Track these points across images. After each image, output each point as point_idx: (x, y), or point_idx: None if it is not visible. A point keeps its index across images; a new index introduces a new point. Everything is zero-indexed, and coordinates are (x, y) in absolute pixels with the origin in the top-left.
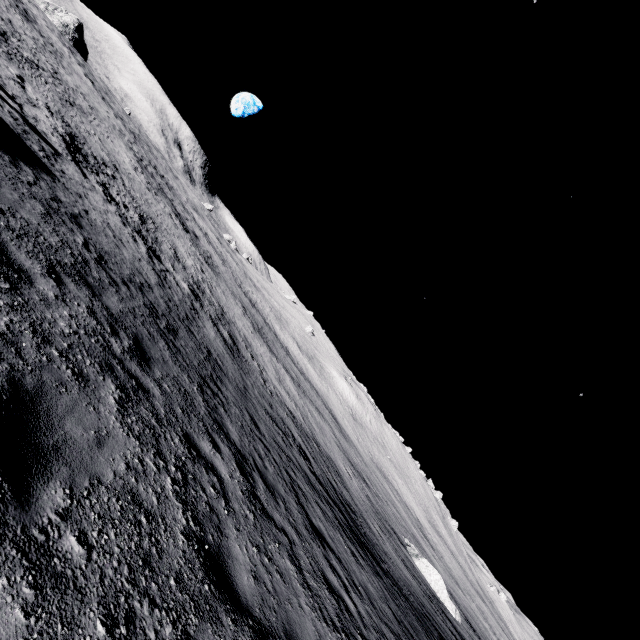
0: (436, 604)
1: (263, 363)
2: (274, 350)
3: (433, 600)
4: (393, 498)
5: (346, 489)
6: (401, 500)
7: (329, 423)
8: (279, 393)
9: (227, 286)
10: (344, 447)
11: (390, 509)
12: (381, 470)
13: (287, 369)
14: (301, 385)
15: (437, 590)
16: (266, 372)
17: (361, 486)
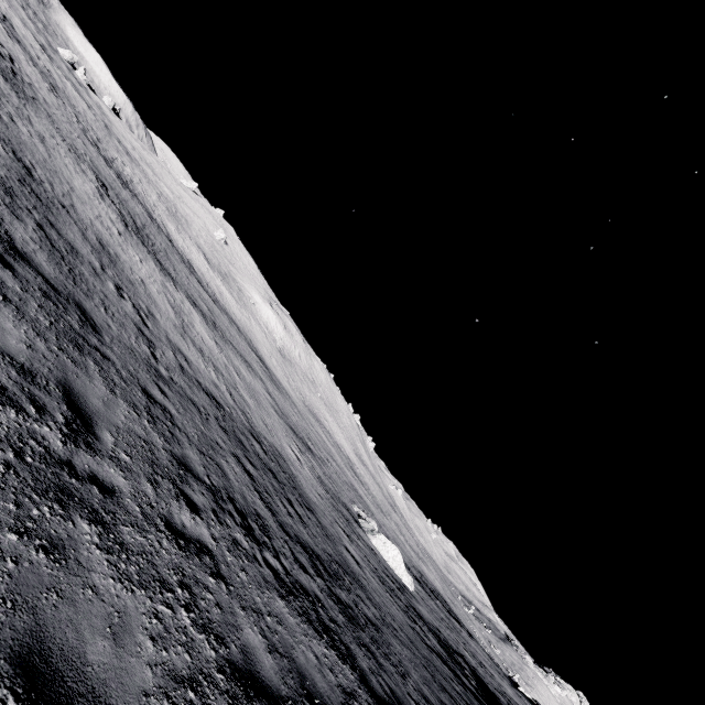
0: (411, 610)
1: (147, 299)
2: (169, 267)
3: (408, 607)
4: (328, 444)
5: (309, 509)
6: (334, 442)
7: (260, 375)
8: (185, 361)
9: (57, 131)
10: (281, 406)
11: (333, 468)
12: (314, 413)
13: (194, 300)
14: (217, 324)
15: (395, 567)
16: (155, 319)
17: (310, 465)
